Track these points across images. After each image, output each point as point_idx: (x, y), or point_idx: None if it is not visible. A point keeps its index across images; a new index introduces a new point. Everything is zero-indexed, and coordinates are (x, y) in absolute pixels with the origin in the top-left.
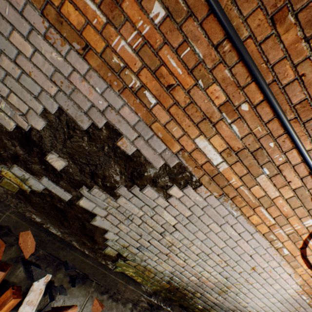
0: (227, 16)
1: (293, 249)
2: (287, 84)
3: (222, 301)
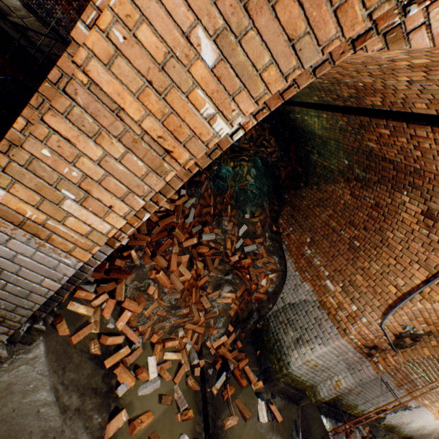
0: None
1: (436, 410)
2: None
3: (405, 426)
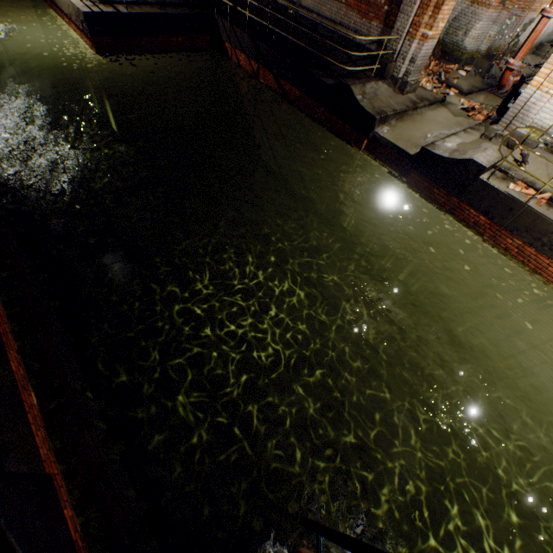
0: None
1: None
2: None
3: None
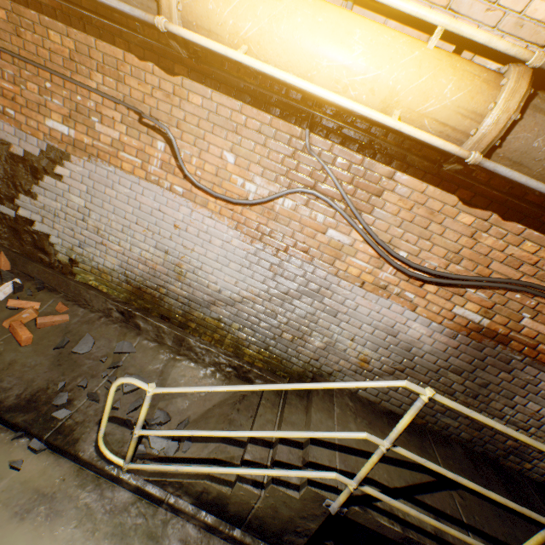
0: (7, 48)
1: (182, 182)
2: (51, 59)
3: (191, 291)
